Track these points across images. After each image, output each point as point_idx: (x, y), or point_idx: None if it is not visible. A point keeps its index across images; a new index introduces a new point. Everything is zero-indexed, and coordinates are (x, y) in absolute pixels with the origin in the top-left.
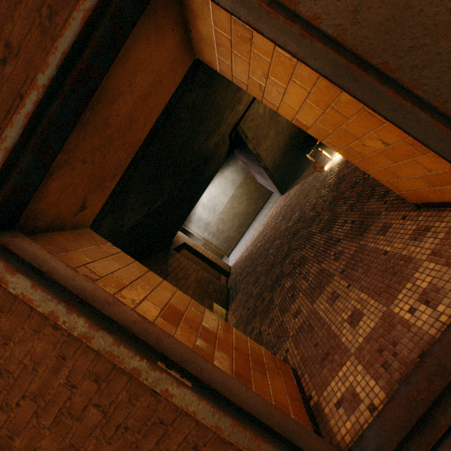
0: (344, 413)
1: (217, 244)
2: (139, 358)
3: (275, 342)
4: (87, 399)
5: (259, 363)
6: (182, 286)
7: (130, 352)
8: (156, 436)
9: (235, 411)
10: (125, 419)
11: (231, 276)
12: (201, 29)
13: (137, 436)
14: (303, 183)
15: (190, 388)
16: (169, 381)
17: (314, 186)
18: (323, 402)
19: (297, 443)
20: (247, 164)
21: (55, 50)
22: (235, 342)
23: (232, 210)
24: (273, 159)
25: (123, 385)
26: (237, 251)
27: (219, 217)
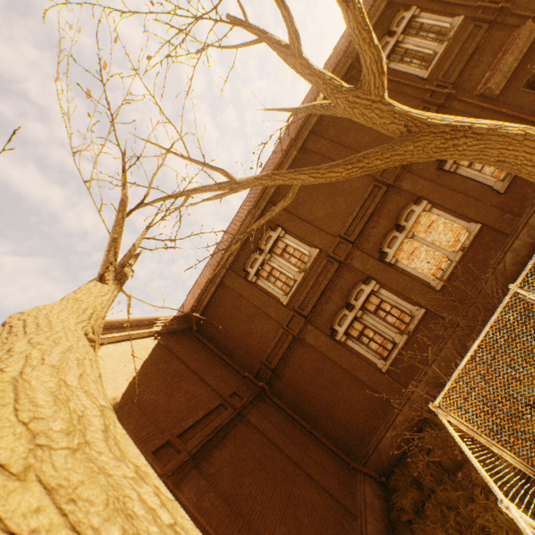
0: None
1: None
2: None
3: None
4: None
5: None
6: None
7: None
8: None
9: None
10: None
11: None
12: None
13: None
14: None
15: None
16: None
17: None
18: None
19: None
20: None
21: None
22: None
23: None
24: None
25: None
26: None
27: None
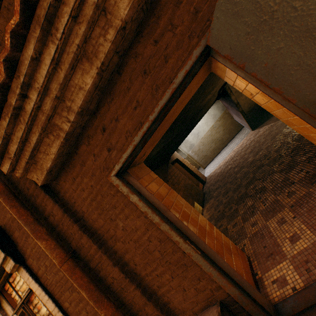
0: (276, 287)
1: (197, 160)
2: (179, 237)
3: (237, 238)
4: (155, 247)
5: (228, 249)
6: (176, 189)
7: (175, 234)
8: (182, 269)
9: (219, 269)
10: (169, 259)
11: (206, 184)
12: (219, 65)
13: (174, 267)
14: (272, 125)
15: (200, 255)
16: (191, 249)
17: (281, 131)
18: (264, 278)
19: (248, 291)
20: (228, 107)
21: (157, 105)
22: (215, 235)
23: (210, 136)
24: (249, 105)
25: (170, 246)
26: (212, 166)
27: (201, 141)
